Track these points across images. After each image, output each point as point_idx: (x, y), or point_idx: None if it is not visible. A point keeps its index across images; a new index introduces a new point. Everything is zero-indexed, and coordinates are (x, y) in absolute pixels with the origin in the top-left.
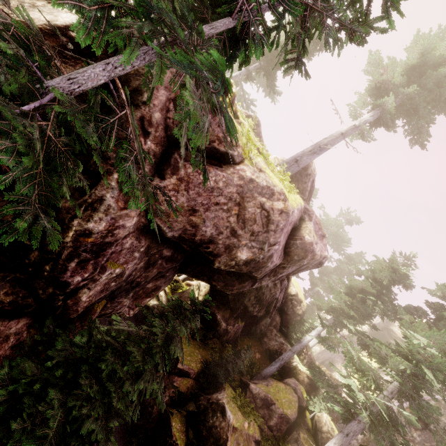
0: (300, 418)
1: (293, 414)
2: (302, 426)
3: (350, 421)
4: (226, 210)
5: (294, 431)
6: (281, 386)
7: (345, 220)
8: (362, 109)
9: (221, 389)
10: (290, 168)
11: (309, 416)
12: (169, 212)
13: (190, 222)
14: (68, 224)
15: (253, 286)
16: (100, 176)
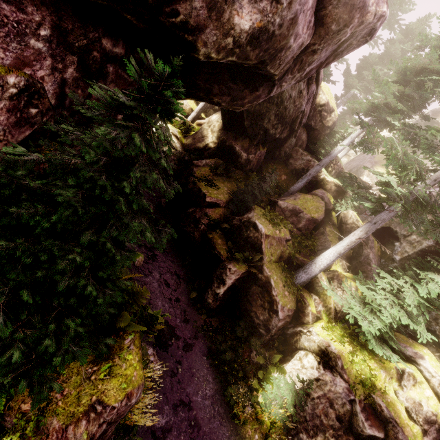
0: (326, 218)
1: (320, 217)
2: (328, 223)
3: (380, 213)
4: None
5: (320, 228)
6: (308, 197)
7: None
8: None
9: (250, 210)
10: None
11: (335, 215)
12: None
13: None
14: None
15: (270, 93)
16: None
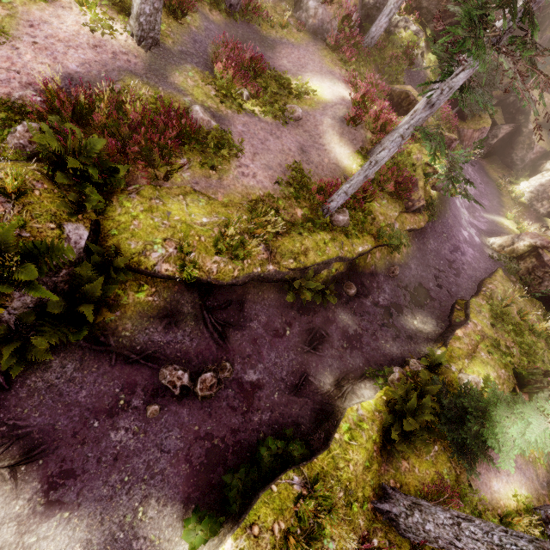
0: None
1: None
2: None
3: None
4: None
5: None
6: None
7: None
8: None
9: None
10: None
11: None
12: None
13: None
14: None
15: None
16: None
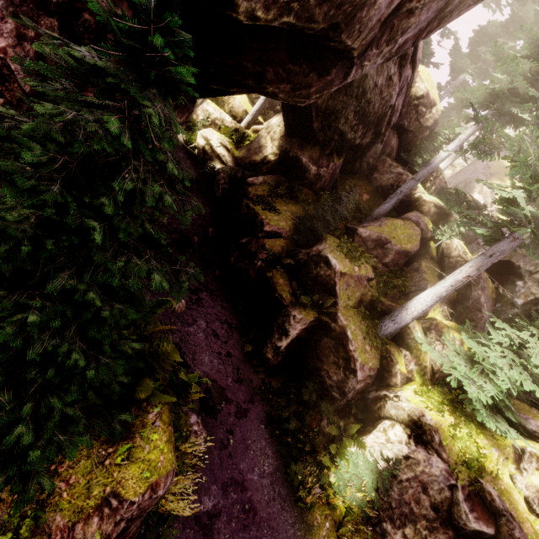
0: (421, 250)
1: (414, 248)
2: (424, 256)
3: (498, 242)
4: None
5: (414, 263)
6: (398, 223)
7: None
8: None
9: (321, 241)
10: None
11: (434, 245)
12: None
13: None
14: None
15: (347, 77)
16: None
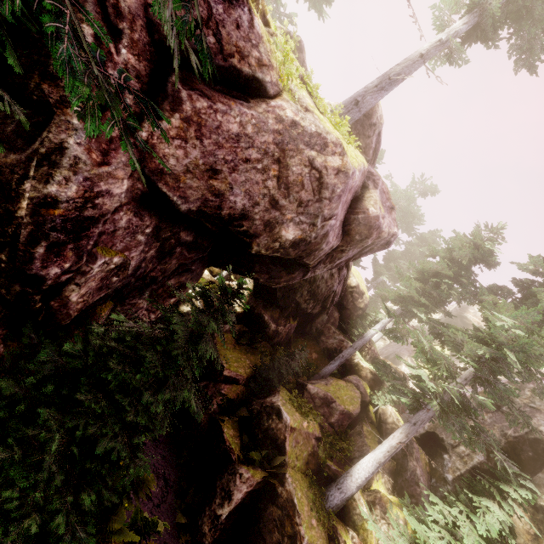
0: (362, 413)
1: (356, 410)
2: (365, 420)
3: (418, 411)
4: (260, 170)
5: (357, 425)
6: (341, 384)
7: (418, 191)
8: (452, 12)
9: (275, 392)
10: (349, 114)
11: (373, 410)
12: (178, 174)
13: (211, 189)
14: (17, 190)
15: (305, 276)
16: (50, 110)
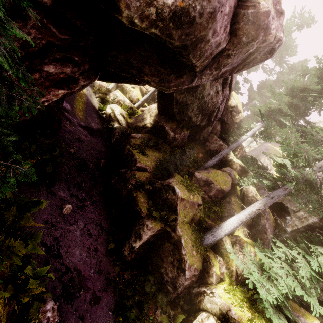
0: (232, 190)
1: (227, 188)
2: (233, 194)
3: (276, 190)
4: None
5: (227, 198)
6: (219, 172)
7: (296, 25)
8: None
9: (171, 176)
10: None
11: (239, 188)
12: None
13: None
14: None
15: (192, 82)
16: None
